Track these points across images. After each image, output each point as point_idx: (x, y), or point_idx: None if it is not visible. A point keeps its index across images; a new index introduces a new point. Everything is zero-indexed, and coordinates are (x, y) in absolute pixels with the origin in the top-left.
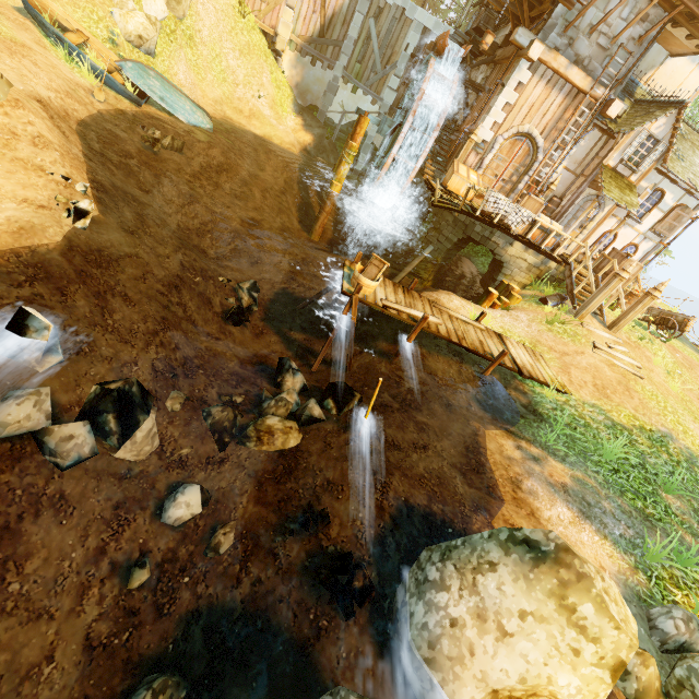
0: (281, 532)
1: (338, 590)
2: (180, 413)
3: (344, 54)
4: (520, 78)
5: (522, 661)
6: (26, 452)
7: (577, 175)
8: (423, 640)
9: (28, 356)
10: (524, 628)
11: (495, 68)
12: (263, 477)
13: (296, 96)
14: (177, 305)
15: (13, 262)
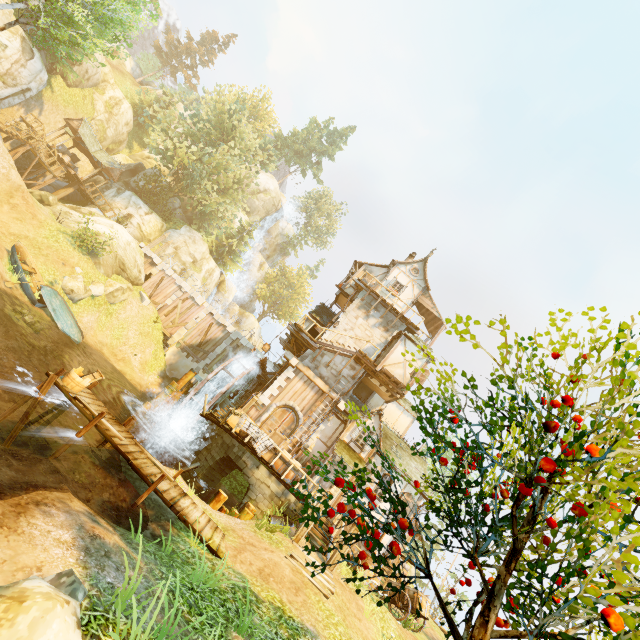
0: None
1: None
2: None
3: (209, 358)
4: (288, 374)
5: None
6: None
7: (328, 446)
8: None
9: None
10: None
11: None
12: None
13: (167, 370)
14: None
15: None
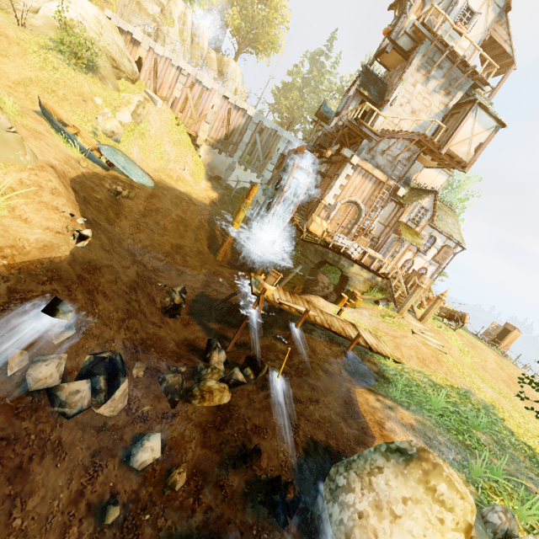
0: (224, 468)
1: (273, 506)
2: (142, 379)
3: (240, 149)
4: (347, 172)
5: (409, 536)
6: (41, 404)
7: (385, 226)
8: (341, 533)
9: (51, 331)
10: (407, 510)
11: (332, 165)
12: (207, 426)
13: (207, 170)
14: (135, 301)
15: (39, 268)
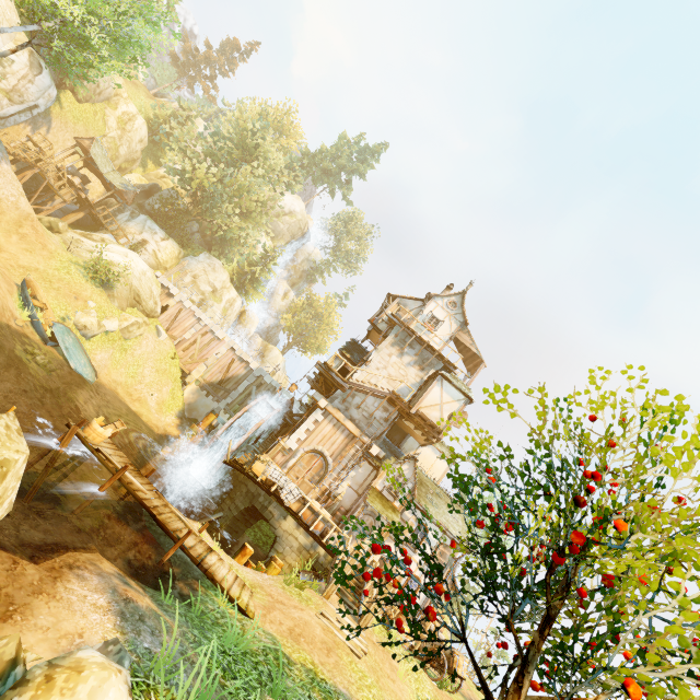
0: None
1: None
2: None
3: (231, 397)
4: (317, 417)
5: None
6: None
7: (359, 494)
8: None
9: None
10: None
11: None
12: None
13: (186, 409)
14: None
15: None
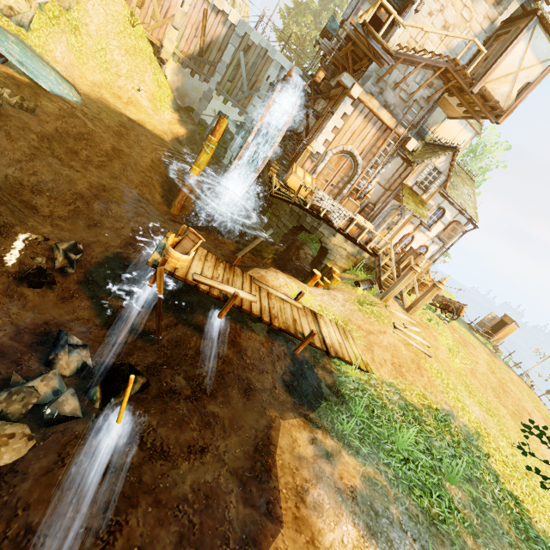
0: None
1: None
2: None
3: (218, 73)
4: (345, 109)
5: None
6: None
7: (386, 189)
8: None
9: None
10: None
11: (329, 102)
12: None
13: (176, 97)
14: None
15: None
